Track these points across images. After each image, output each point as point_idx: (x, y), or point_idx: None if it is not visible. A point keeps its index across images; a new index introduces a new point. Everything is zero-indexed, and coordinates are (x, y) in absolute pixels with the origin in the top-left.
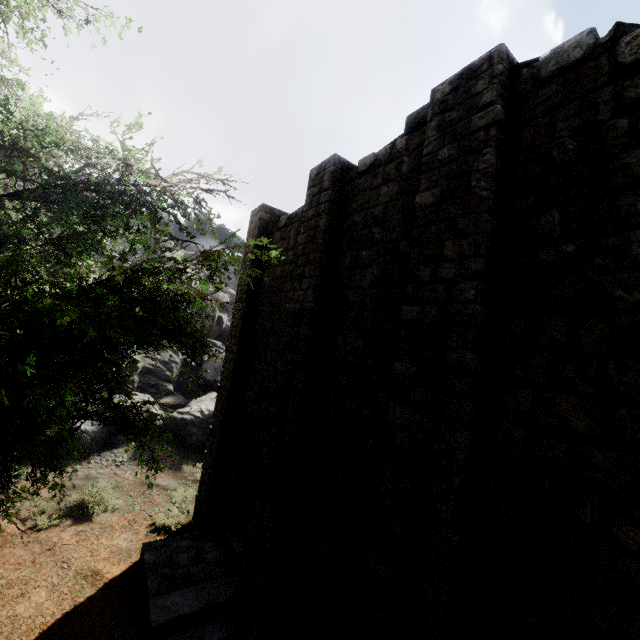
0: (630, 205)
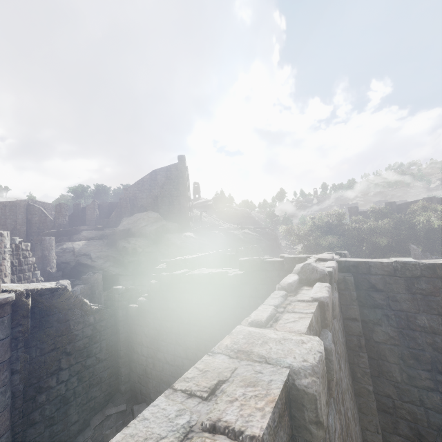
0: None
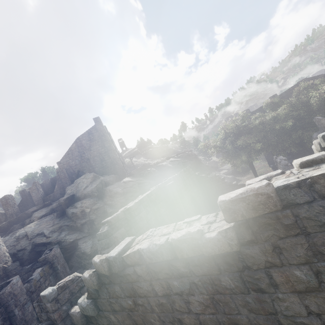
0: None
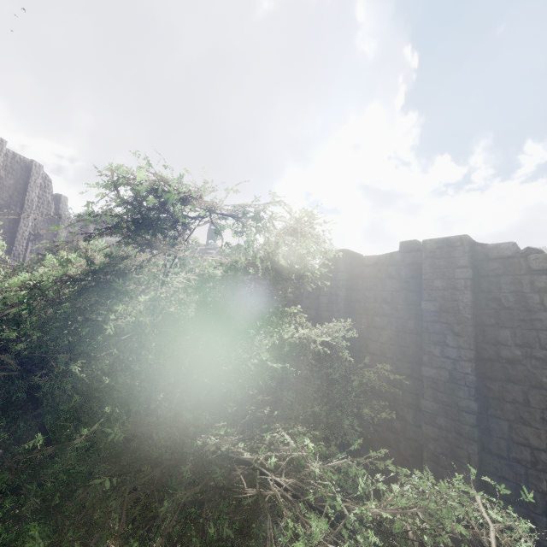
0: (545, 339)
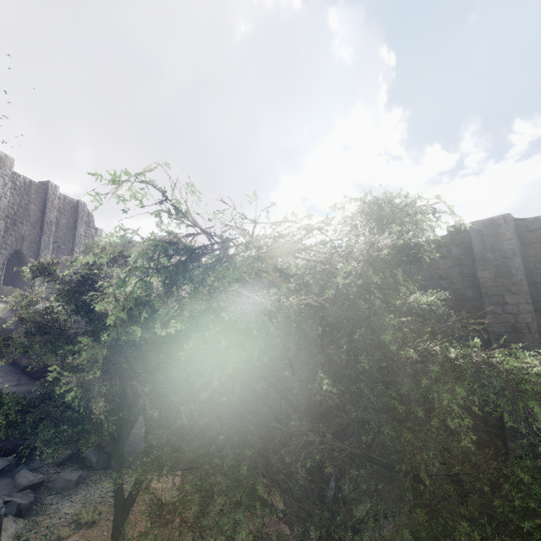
0: None
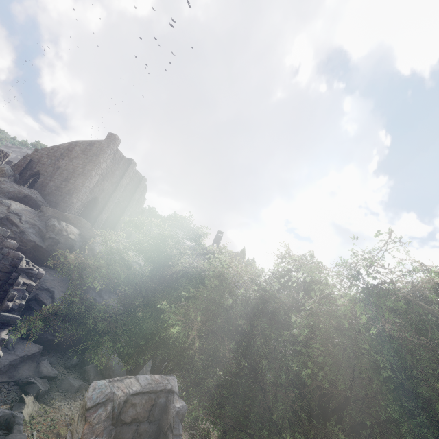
0: None
